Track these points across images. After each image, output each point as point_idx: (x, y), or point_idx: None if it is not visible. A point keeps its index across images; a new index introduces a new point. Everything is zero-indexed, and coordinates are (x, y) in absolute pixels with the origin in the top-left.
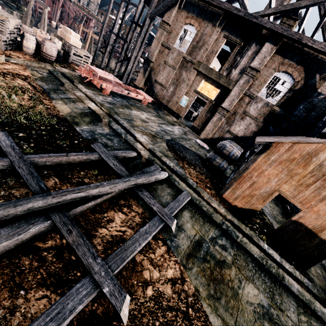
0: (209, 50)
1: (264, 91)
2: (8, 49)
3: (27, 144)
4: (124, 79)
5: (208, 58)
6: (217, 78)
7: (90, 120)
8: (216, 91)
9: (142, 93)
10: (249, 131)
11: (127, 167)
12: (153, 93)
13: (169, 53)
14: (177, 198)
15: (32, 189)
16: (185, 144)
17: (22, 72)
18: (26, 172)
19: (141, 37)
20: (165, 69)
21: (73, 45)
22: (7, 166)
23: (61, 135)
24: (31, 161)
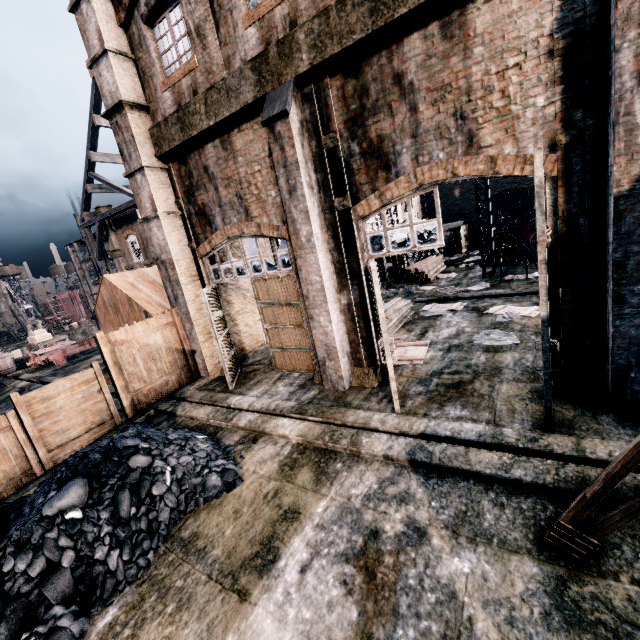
0: None
1: None
2: None
3: None
4: None
5: None
6: None
7: None
8: None
9: None
10: None
11: None
12: None
13: None
14: None
15: None
16: None
17: None
18: None
19: None
20: None
21: (42, 342)
22: None
23: None
24: None
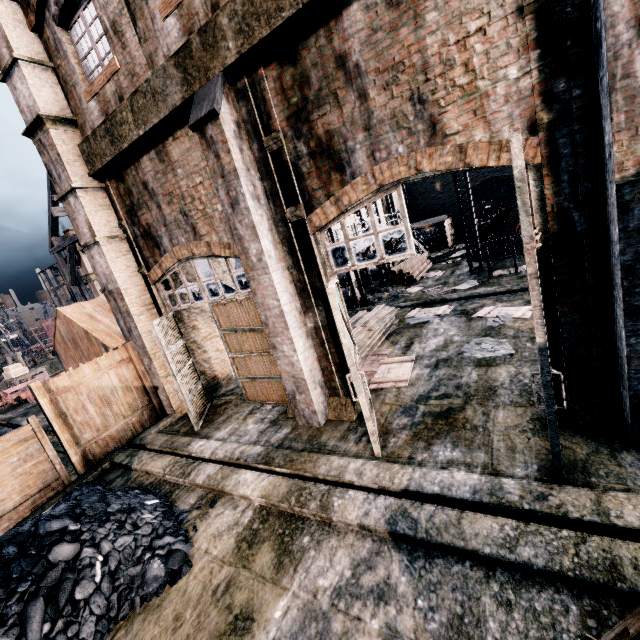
0: None
1: None
2: None
3: None
4: None
5: None
6: None
7: None
8: None
9: None
10: None
11: None
12: None
13: None
14: None
15: None
16: None
17: None
18: None
19: None
20: None
21: (18, 376)
22: None
23: None
24: None
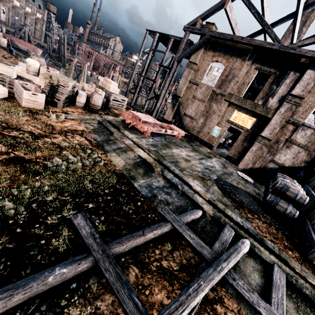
0: (239, 82)
1: (311, 118)
2: (64, 106)
3: (98, 218)
4: (153, 114)
5: (239, 90)
6: (252, 107)
7: (144, 171)
8: (252, 120)
9: (175, 128)
10: (299, 160)
11: (196, 231)
12: (182, 126)
13: (197, 88)
14: (274, 282)
15: (127, 309)
16: (232, 182)
17: (78, 126)
18: (114, 276)
19: (169, 78)
20: (194, 103)
21: (112, 92)
22: (91, 266)
23: (124, 198)
24: (113, 253)
